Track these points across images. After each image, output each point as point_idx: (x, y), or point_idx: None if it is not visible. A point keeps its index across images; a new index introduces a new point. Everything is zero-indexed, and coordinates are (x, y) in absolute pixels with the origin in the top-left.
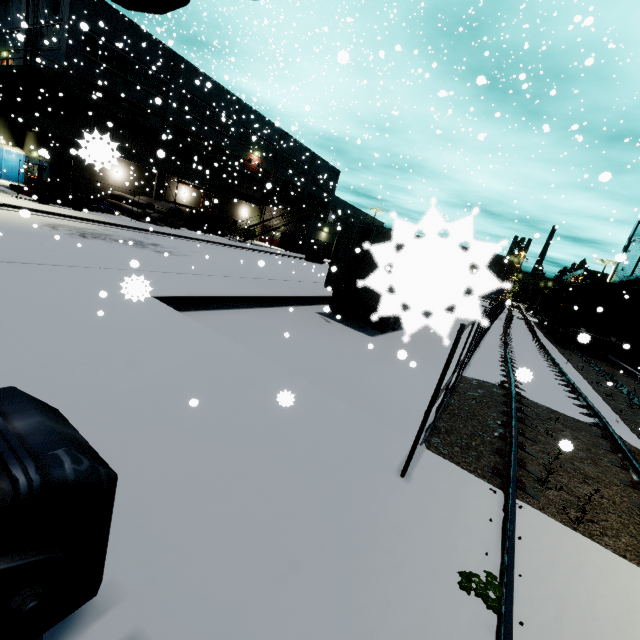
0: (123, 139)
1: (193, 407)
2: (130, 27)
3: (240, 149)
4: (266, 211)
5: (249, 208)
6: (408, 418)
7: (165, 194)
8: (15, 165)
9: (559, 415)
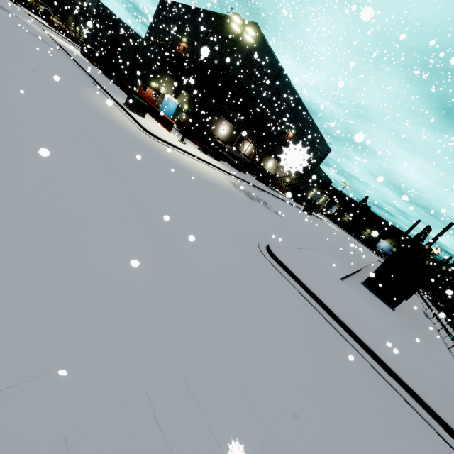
0: (235, 112)
1: (431, 373)
2: (268, 51)
3: (286, 127)
4: (281, 166)
5: (273, 162)
6: None
7: (238, 146)
8: (171, 109)
9: None
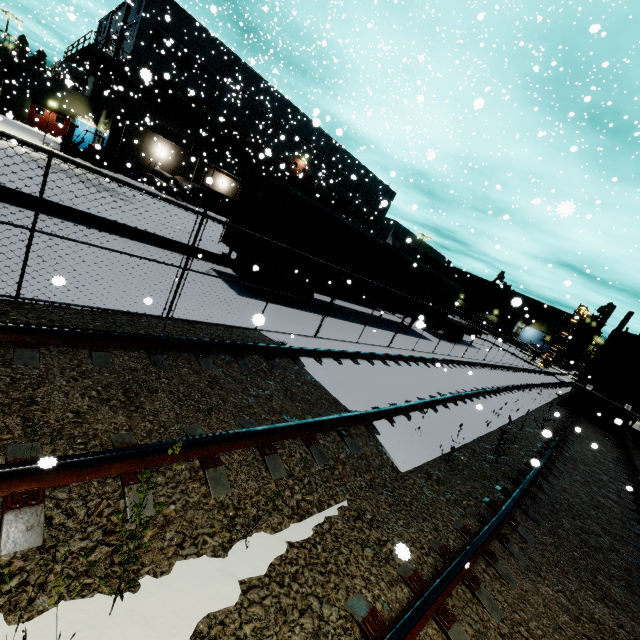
0: (173, 123)
1: None
2: (197, 28)
3: (287, 152)
4: None
5: None
6: (7, 289)
7: (203, 179)
8: (86, 135)
9: (314, 388)
